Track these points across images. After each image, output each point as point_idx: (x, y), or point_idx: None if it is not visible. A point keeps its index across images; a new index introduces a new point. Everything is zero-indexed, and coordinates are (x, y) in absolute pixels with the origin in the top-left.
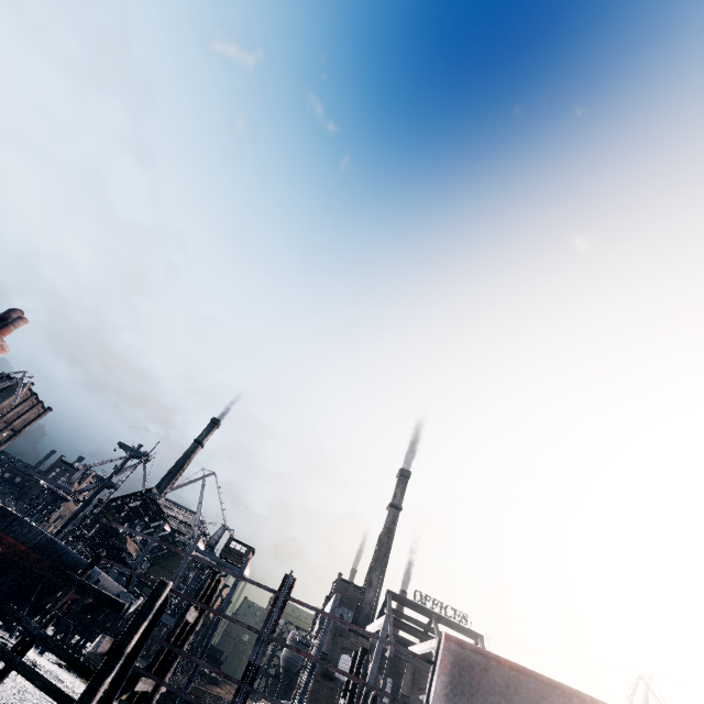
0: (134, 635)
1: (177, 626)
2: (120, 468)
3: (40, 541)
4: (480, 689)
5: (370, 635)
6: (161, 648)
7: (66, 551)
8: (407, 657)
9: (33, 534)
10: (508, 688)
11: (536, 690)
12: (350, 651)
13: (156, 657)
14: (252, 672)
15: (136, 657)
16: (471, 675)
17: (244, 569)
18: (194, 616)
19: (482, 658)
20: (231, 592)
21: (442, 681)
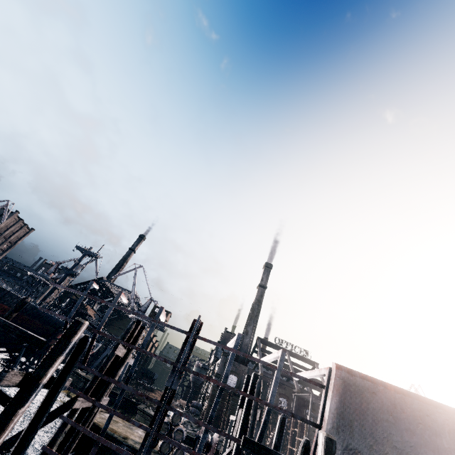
0: (49, 368)
1: (109, 359)
2: (78, 262)
3: (26, 307)
4: (369, 408)
5: (269, 365)
6: (96, 375)
7: (45, 314)
8: (271, 376)
9: None
10: (395, 407)
11: (420, 409)
12: (235, 373)
13: (92, 382)
14: (169, 395)
15: (61, 386)
16: (361, 398)
17: (159, 315)
18: (123, 352)
19: (370, 383)
20: (149, 333)
21: (336, 402)
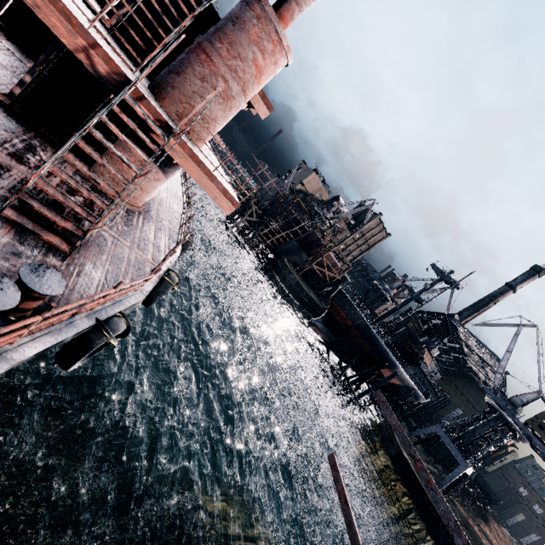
0: None
1: None
2: (428, 287)
3: (360, 323)
4: None
5: None
6: None
7: (376, 339)
8: None
9: (356, 316)
10: None
11: None
12: None
13: None
14: None
15: None
16: None
17: None
18: None
19: None
20: None
21: None
